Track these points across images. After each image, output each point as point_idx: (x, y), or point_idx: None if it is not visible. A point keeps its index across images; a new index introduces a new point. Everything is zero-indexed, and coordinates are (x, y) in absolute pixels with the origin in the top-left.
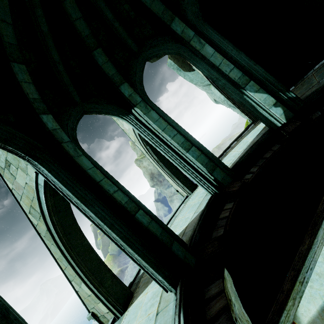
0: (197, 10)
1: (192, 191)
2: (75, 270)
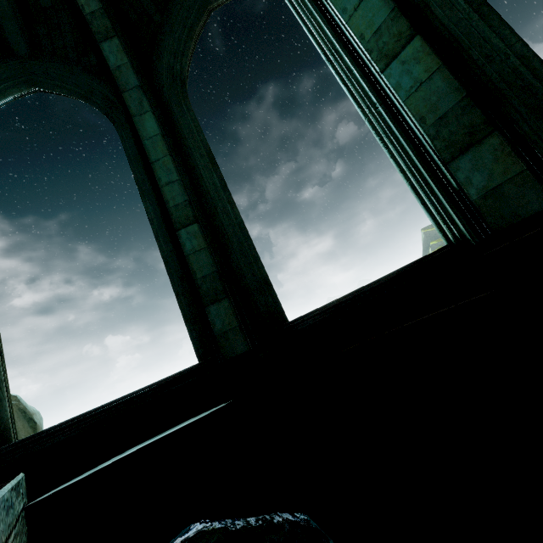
0: None
1: None
2: None
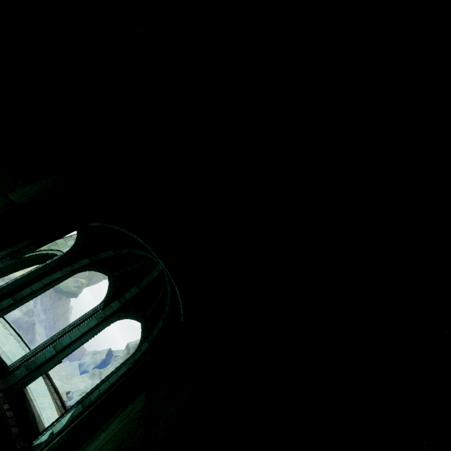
0: None
1: None
2: None
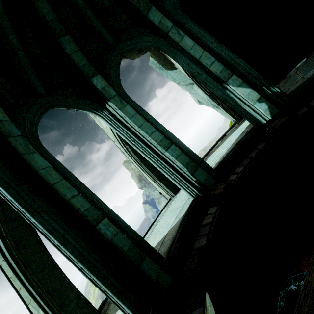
0: (175, 1)
1: (175, 193)
2: (29, 292)
